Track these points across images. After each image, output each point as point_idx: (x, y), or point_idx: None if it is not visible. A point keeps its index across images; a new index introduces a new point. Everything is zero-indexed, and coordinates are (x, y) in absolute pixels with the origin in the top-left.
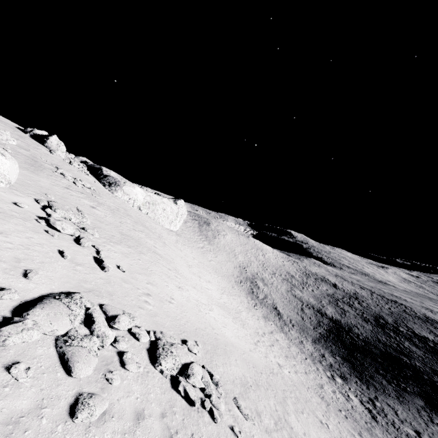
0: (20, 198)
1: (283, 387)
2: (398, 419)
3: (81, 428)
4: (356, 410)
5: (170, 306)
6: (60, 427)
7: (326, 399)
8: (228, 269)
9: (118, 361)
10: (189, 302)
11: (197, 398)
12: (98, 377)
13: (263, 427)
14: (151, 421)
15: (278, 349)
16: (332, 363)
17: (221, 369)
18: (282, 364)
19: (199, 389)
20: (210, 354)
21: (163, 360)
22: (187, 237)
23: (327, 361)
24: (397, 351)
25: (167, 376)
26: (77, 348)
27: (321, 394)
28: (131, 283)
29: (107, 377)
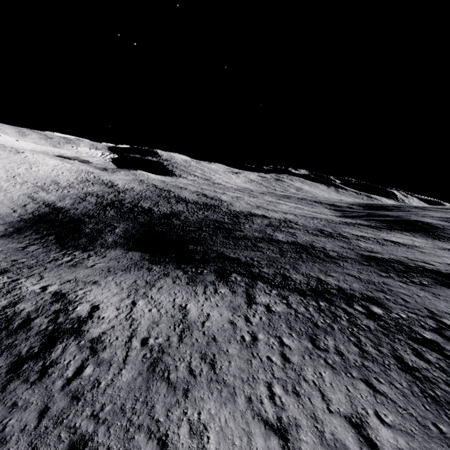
0: None
1: None
2: None
3: None
4: None
5: None
6: None
7: None
8: None
9: None
10: None
11: None
12: None
13: None
14: None
15: None
16: None
17: None
18: None
19: None
20: None
21: None
22: None
23: None
24: (90, 217)
25: None
26: None
27: None
28: None
29: None
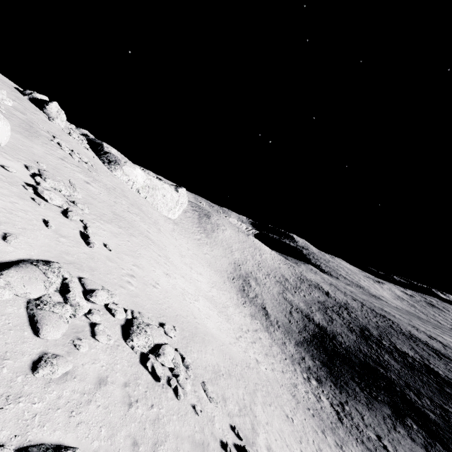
0: (8, 162)
1: (256, 380)
2: (363, 423)
3: (41, 382)
4: (325, 410)
5: (153, 290)
6: (20, 378)
7: (298, 397)
8: (223, 264)
9: (89, 331)
10: (175, 290)
11: (163, 375)
12: (66, 342)
13: (226, 411)
14: (113, 388)
15: (259, 346)
16: (311, 366)
17: (195, 355)
18: (260, 360)
19: (168, 369)
20: (187, 340)
21: (136, 337)
22: (184, 227)
23: (306, 364)
24: (376, 362)
25: (137, 352)
26: (48, 312)
27: (294, 392)
28: (116, 263)
29: (75, 343)
